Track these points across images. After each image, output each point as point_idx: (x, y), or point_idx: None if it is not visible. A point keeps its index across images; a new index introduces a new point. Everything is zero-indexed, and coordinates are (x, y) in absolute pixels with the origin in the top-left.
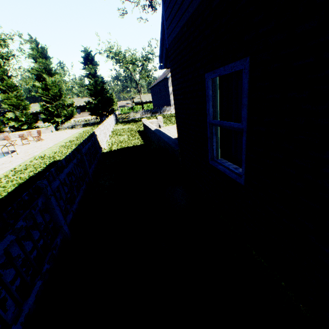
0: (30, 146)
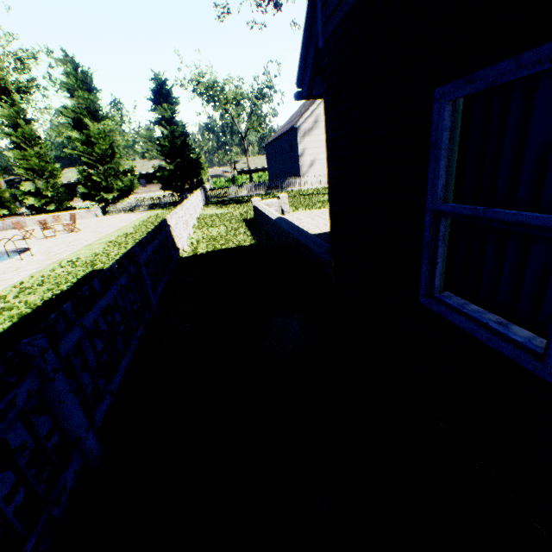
0: (56, 241)
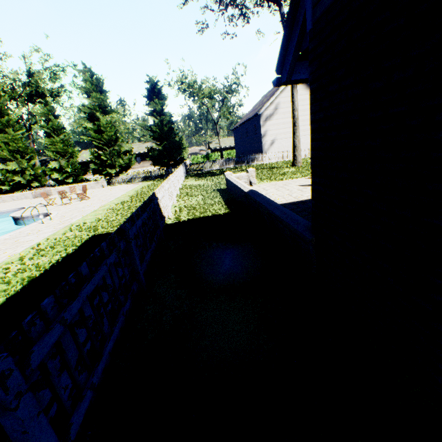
0: (70, 208)
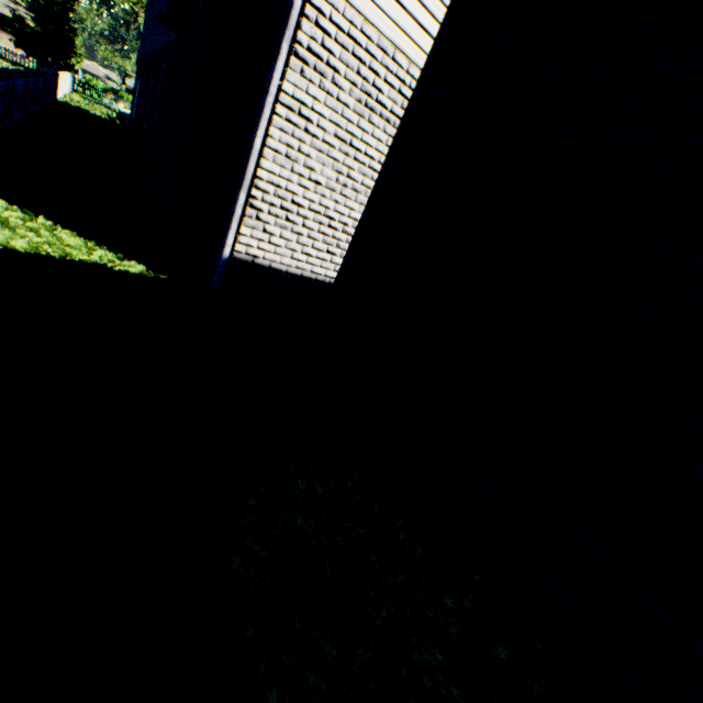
0: None
